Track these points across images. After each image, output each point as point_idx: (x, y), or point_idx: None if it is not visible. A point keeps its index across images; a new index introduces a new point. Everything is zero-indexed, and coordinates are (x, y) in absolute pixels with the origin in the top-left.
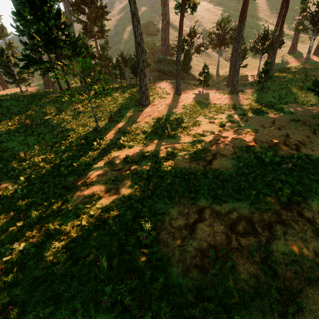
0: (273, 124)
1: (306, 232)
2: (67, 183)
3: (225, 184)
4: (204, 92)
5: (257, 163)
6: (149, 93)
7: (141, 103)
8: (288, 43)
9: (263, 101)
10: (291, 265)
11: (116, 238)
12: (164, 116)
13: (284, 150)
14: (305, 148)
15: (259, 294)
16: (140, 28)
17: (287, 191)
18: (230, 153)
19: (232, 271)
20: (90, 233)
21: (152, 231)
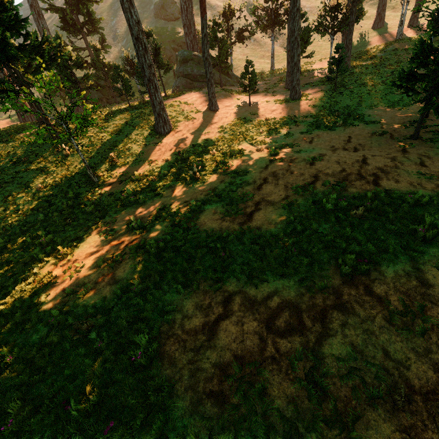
0: (348, 143)
1: (375, 319)
2: (42, 273)
3: (266, 251)
4: (252, 103)
5: (315, 212)
6: (171, 114)
7: (158, 131)
8: (372, 12)
9: (337, 108)
10: (348, 378)
11: (101, 359)
12: (192, 147)
13: (357, 185)
14: (386, 179)
15: (298, 431)
16: (135, 12)
17: (351, 257)
18: (279, 198)
19: (262, 398)
20: (65, 354)
21: (151, 344)
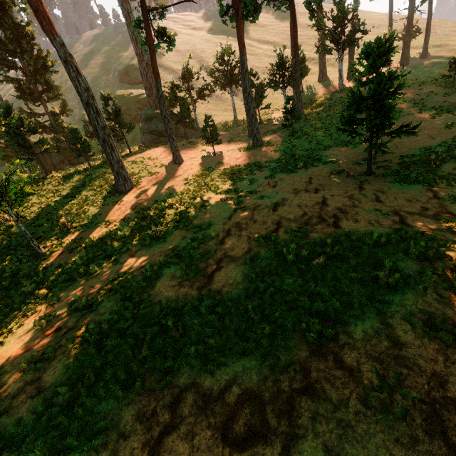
0: (310, 185)
1: (349, 402)
2: None
3: (225, 322)
4: (217, 153)
5: (278, 265)
6: (134, 171)
7: (118, 189)
8: (316, 69)
9: (297, 151)
10: None
11: None
12: (154, 203)
13: (318, 229)
14: (346, 219)
15: None
16: (83, 80)
17: (314, 320)
18: (242, 252)
19: None
20: None
21: None
